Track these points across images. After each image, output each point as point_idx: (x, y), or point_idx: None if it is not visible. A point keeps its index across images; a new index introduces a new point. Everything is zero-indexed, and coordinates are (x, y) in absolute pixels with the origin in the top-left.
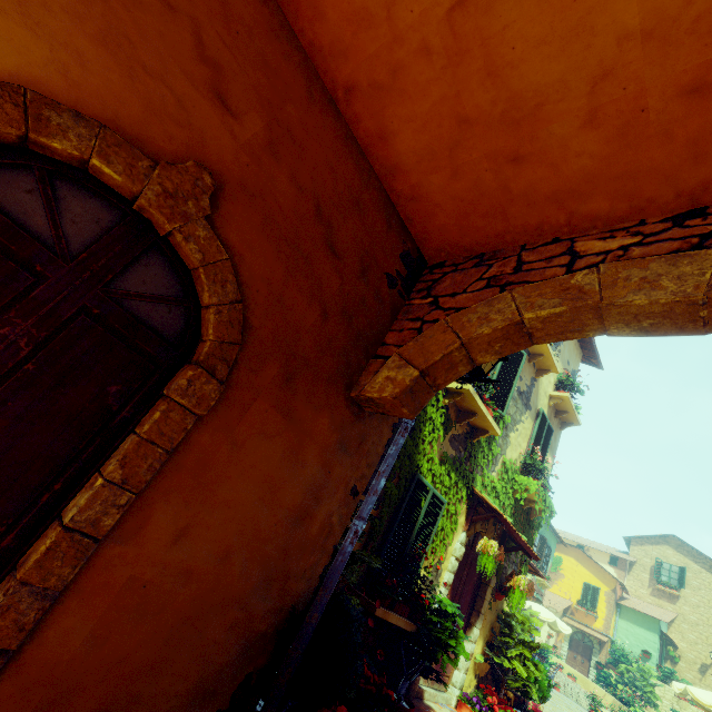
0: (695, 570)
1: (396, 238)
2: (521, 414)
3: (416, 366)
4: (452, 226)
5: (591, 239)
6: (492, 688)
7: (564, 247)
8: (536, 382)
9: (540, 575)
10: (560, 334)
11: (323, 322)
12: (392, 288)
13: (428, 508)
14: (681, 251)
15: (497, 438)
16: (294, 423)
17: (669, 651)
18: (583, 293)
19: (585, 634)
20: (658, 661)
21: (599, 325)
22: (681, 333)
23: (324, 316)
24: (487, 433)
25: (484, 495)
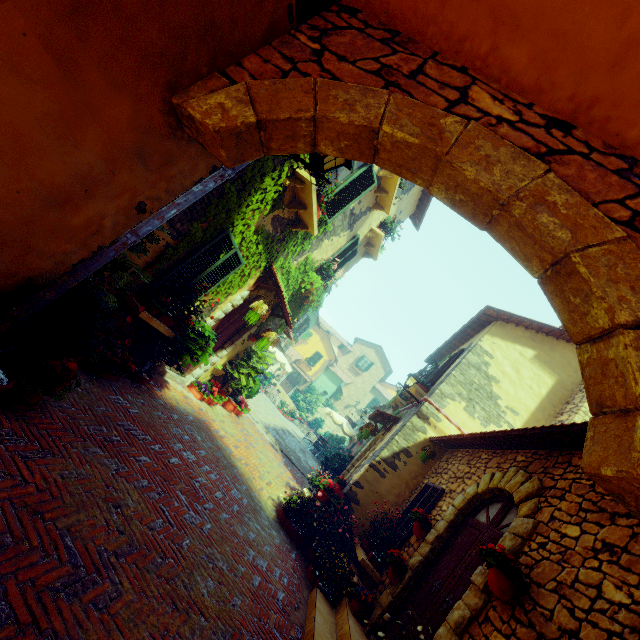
0: (378, 366)
1: None
2: (342, 230)
3: (257, 111)
4: None
5: (487, 91)
6: (220, 383)
7: (464, 82)
8: (370, 212)
9: (290, 338)
10: (398, 166)
11: None
12: None
13: (226, 262)
14: (528, 152)
15: (313, 238)
16: (72, 83)
17: (337, 395)
18: (441, 137)
19: (300, 375)
20: (329, 397)
21: (429, 177)
22: (472, 220)
23: None
24: (307, 229)
25: (278, 273)
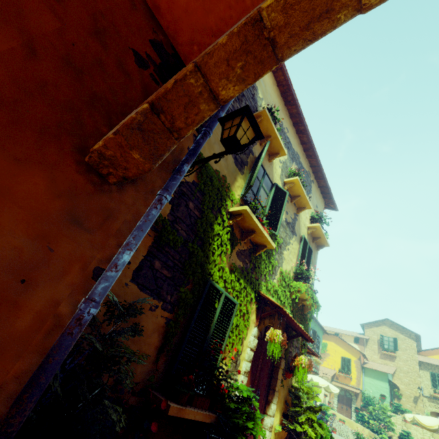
0: (402, 338)
1: (144, 22)
2: (289, 238)
3: (146, 101)
4: (195, 2)
5: None
6: None
7: None
8: (298, 216)
9: (315, 355)
10: (306, 29)
11: (27, 57)
12: (142, 68)
13: (223, 309)
14: None
15: (274, 254)
16: None
17: (395, 392)
18: None
19: (346, 390)
20: (390, 400)
21: None
22: None
23: (29, 51)
24: (266, 247)
25: (268, 296)
